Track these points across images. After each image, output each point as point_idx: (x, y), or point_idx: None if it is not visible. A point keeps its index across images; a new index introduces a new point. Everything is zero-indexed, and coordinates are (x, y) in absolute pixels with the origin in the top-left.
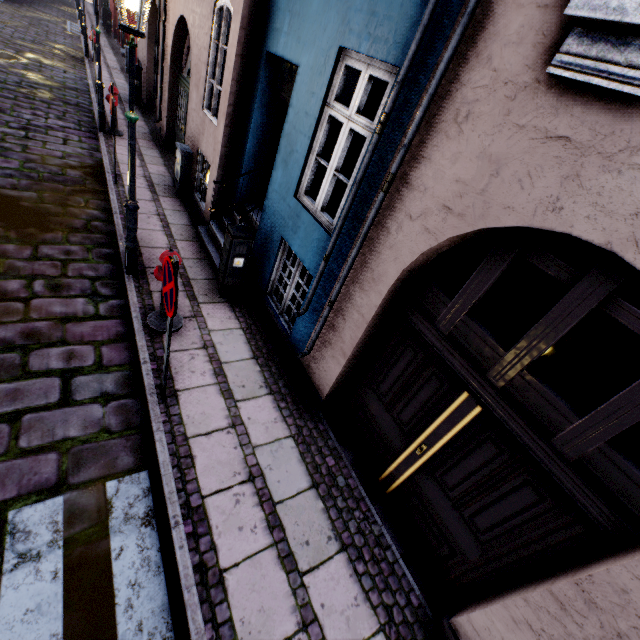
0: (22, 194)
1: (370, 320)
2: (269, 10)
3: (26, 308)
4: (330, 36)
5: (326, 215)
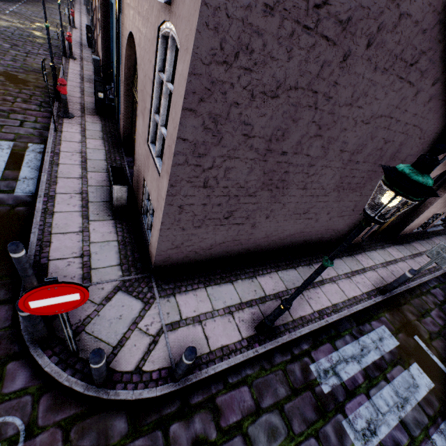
0: (19, 74)
1: (124, 94)
2: None
3: (12, 104)
4: None
5: None
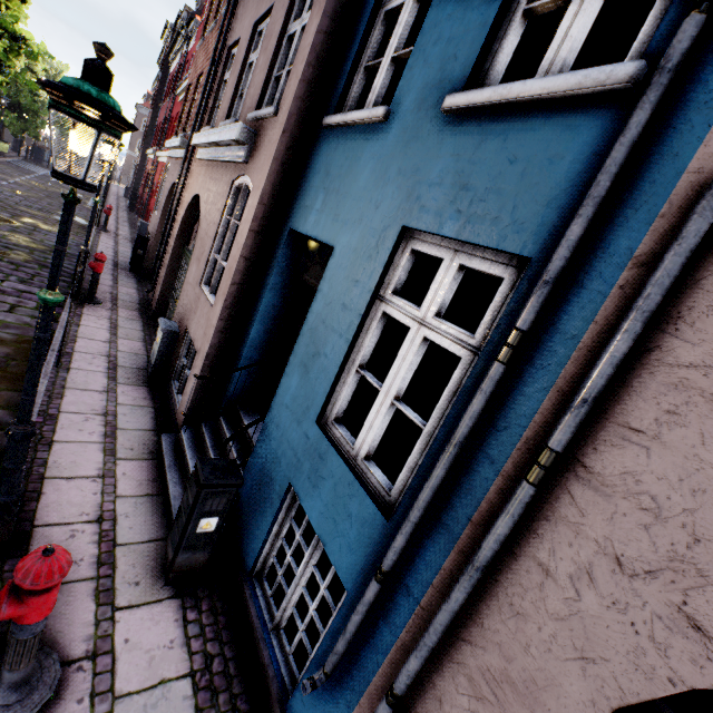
0: None
1: None
2: (297, 188)
3: None
4: (386, 213)
5: (375, 469)
